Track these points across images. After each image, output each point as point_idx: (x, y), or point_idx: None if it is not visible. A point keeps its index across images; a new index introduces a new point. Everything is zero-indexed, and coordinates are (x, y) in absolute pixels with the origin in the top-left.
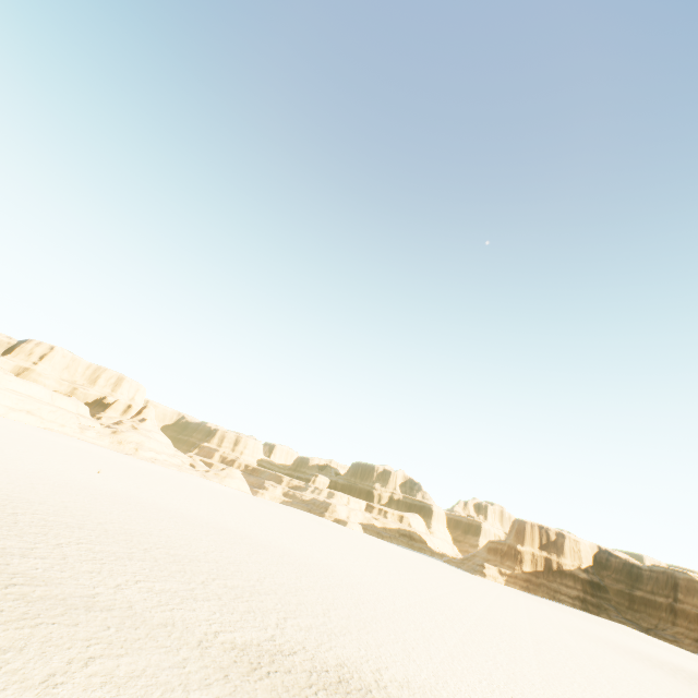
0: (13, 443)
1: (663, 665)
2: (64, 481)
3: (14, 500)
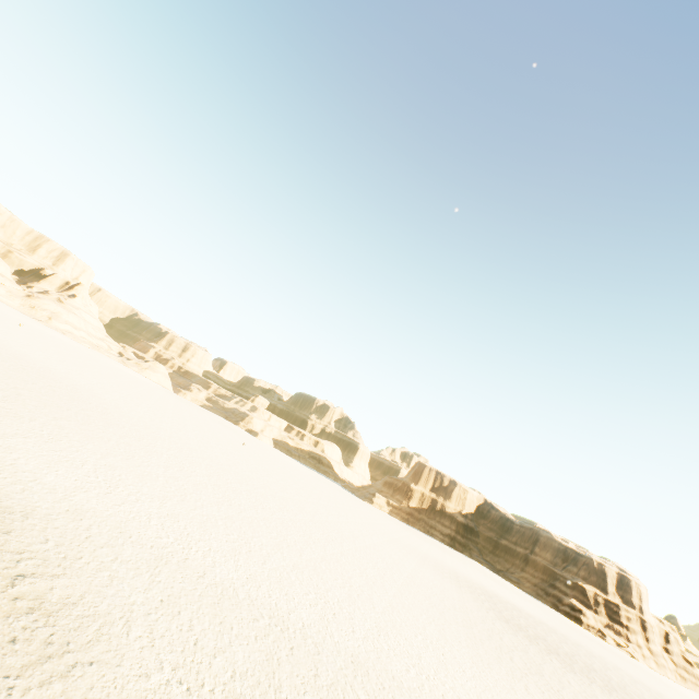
0: None
1: (466, 582)
2: None
3: None
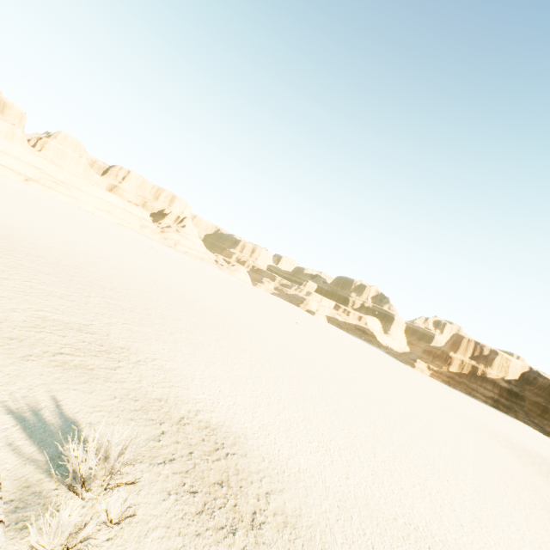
0: (74, 223)
1: (522, 450)
2: (77, 242)
3: (10, 237)
